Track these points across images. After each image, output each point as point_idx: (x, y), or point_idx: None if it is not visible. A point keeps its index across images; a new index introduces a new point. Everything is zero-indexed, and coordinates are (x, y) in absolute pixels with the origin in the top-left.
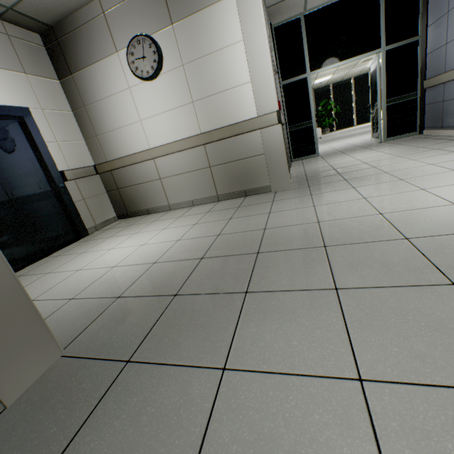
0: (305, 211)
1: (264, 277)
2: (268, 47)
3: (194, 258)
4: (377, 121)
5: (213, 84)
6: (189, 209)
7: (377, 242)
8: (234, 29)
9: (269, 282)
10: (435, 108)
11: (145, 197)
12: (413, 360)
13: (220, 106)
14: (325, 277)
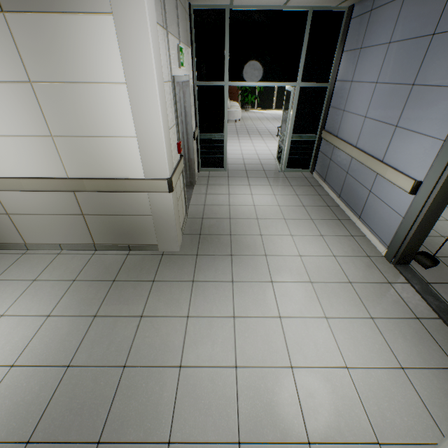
0: (176, 327)
1: None
2: (161, 103)
3: (18, 440)
4: (282, 149)
5: (83, 123)
6: (53, 258)
7: (215, 444)
8: (113, 63)
9: None
10: (324, 160)
11: None
12: None
13: (94, 152)
14: None
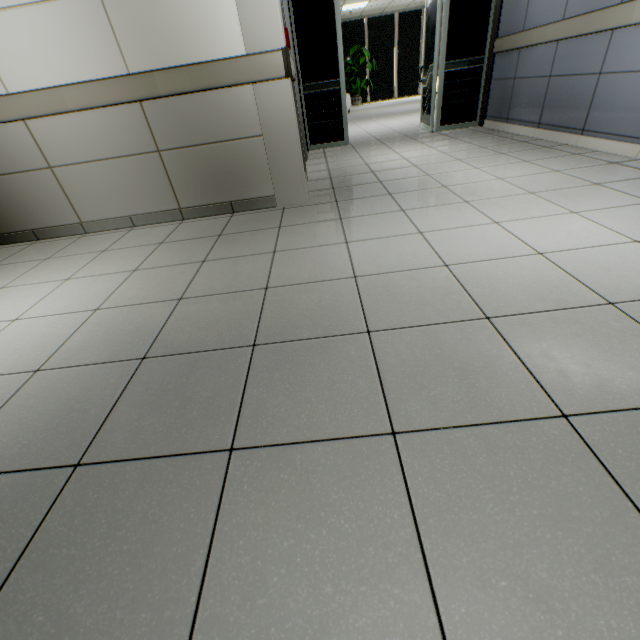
0: (333, 252)
1: (267, 406)
2: None
3: (127, 358)
4: (430, 97)
5: None
6: (124, 234)
7: (447, 324)
8: None
9: (276, 421)
10: (503, 87)
11: (23, 205)
12: (535, 610)
13: (165, 14)
14: (375, 405)
